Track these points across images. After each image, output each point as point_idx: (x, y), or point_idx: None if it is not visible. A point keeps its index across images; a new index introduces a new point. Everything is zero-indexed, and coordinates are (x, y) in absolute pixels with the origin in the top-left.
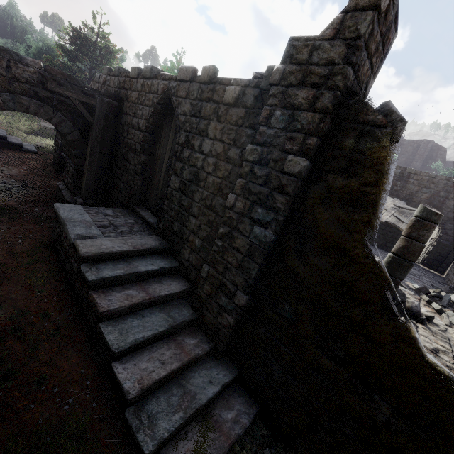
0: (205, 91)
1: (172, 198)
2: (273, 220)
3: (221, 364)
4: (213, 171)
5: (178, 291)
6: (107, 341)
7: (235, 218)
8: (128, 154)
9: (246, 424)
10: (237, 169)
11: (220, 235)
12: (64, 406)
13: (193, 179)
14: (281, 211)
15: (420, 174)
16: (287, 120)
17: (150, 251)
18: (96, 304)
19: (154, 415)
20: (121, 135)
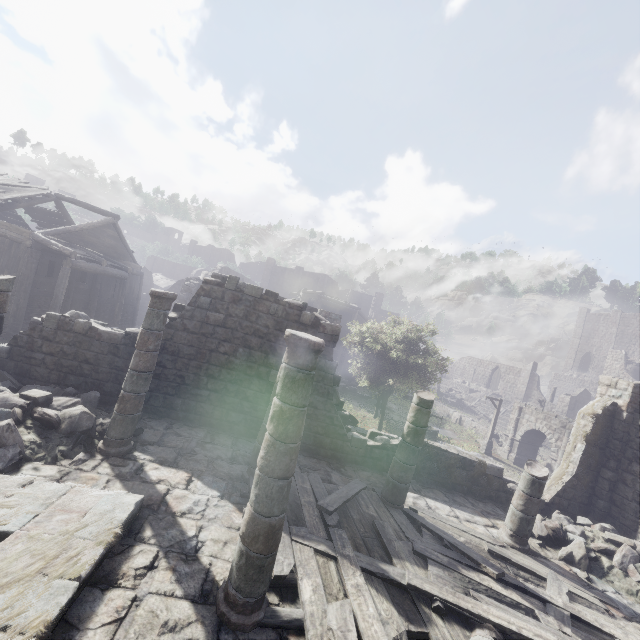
0: None
1: None
2: None
3: None
4: None
5: None
6: None
7: None
8: None
9: None
10: None
11: None
12: None
13: None
14: None
15: (181, 266)
16: None
17: None
18: None
19: None
20: None
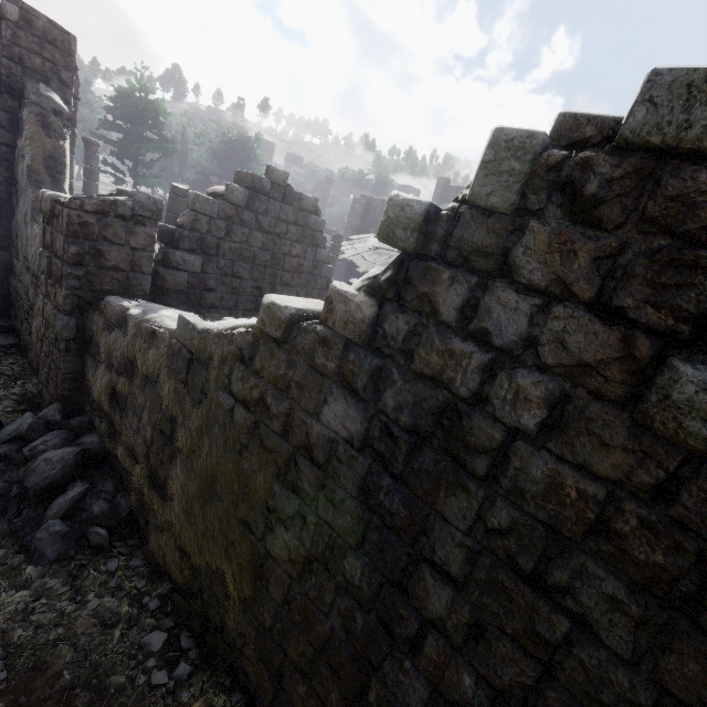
0: None
1: None
2: None
3: None
4: None
5: None
6: None
7: None
8: None
9: None
10: None
11: None
12: None
13: None
14: None
15: None
16: None
17: None
18: None
19: None
20: None
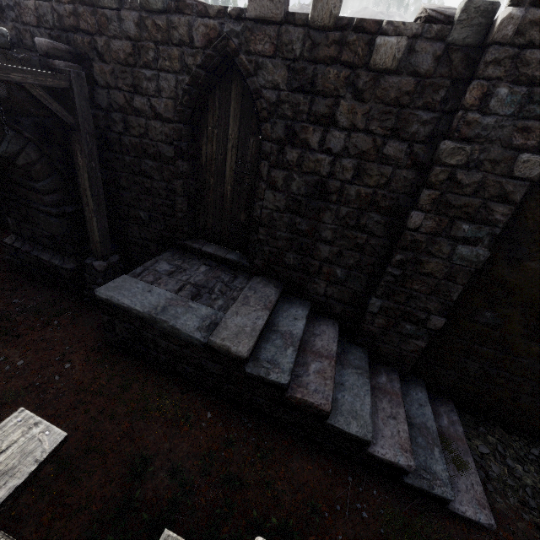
0: (321, 43)
1: (273, 223)
2: (488, 235)
3: (409, 382)
4: (356, 178)
5: (338, 335)
6: (353, 434)
7: (424, 240)
8: (142, 163)
9: (459, 420)
10: (404, 172)
11: (397, 264)
12: (362, 515)
13: (314, 193)
14: (502, 223)
15: None
16: (520, 103)
17: (275, 303)
18: (313, 405)
19: (426, 465)
20: (110, 131)
